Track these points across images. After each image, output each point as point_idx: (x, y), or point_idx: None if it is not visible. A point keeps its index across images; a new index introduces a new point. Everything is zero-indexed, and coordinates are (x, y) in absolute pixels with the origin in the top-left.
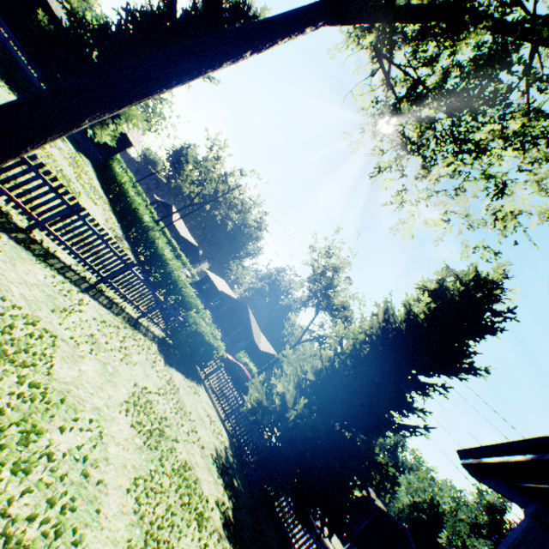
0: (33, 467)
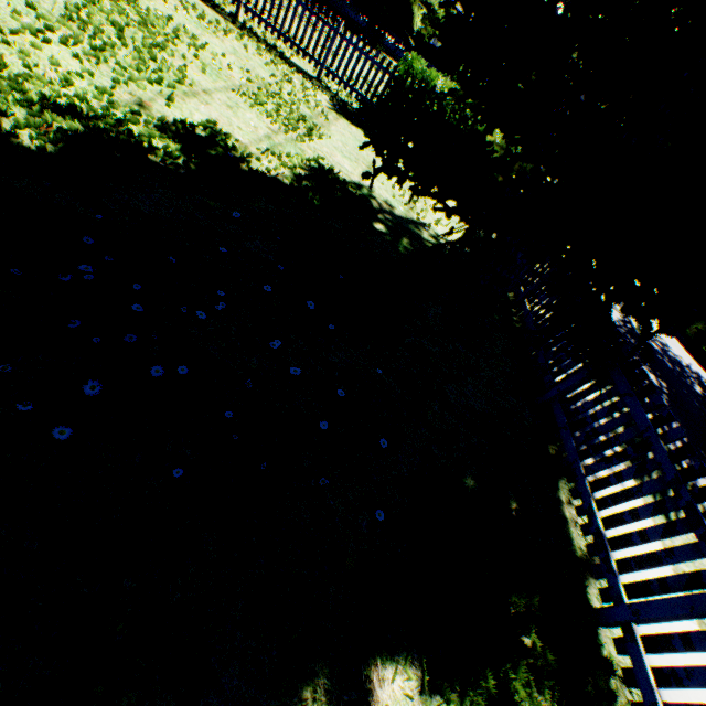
0: None
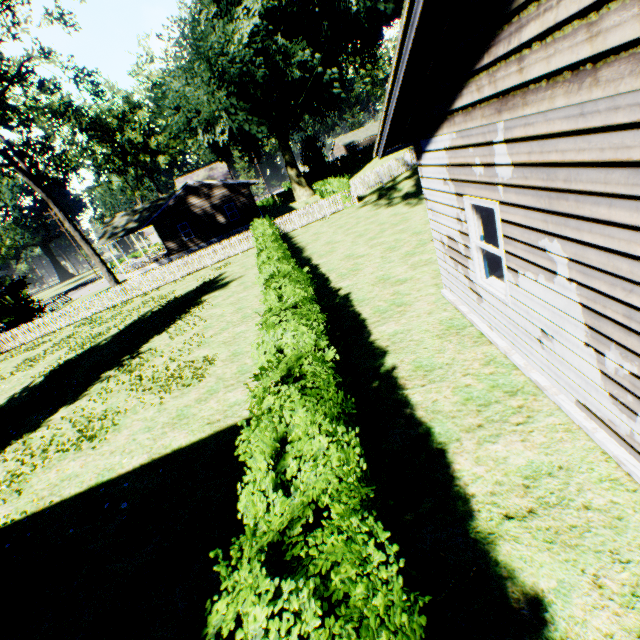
0: None
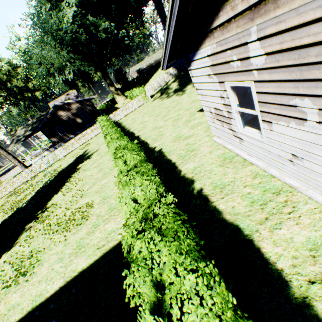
0: None
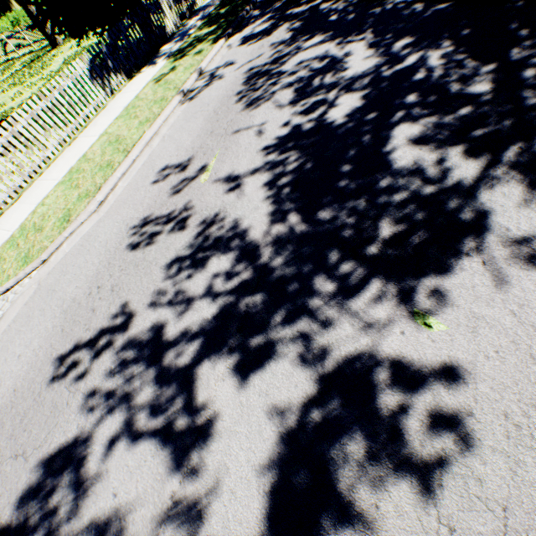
0: (30, 76)
